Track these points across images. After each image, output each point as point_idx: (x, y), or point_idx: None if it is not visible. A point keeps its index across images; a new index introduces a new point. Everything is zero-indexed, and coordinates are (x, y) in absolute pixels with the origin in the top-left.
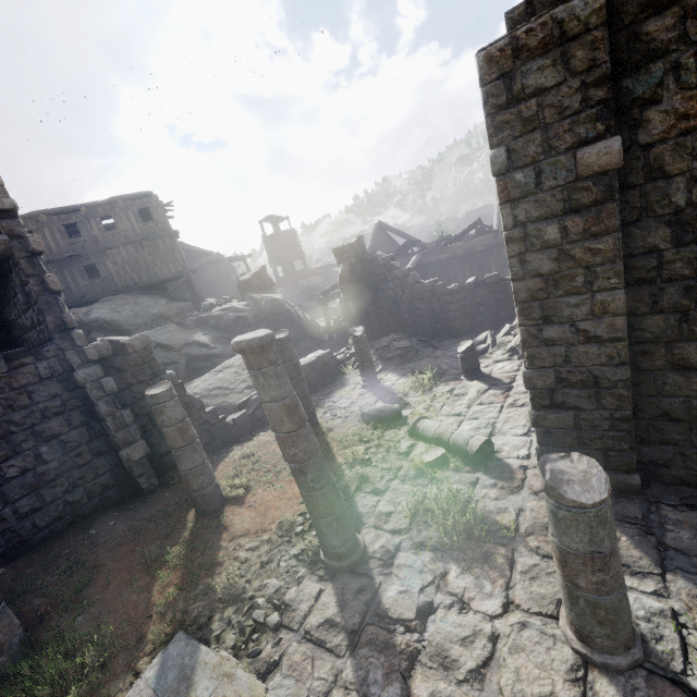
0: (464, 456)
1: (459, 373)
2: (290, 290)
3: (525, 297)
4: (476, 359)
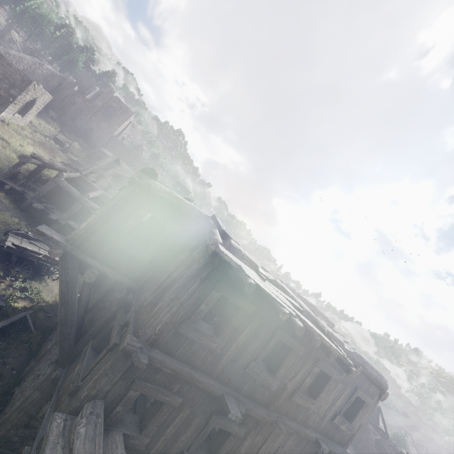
0: None
1: None
2: None
3: None
4: None
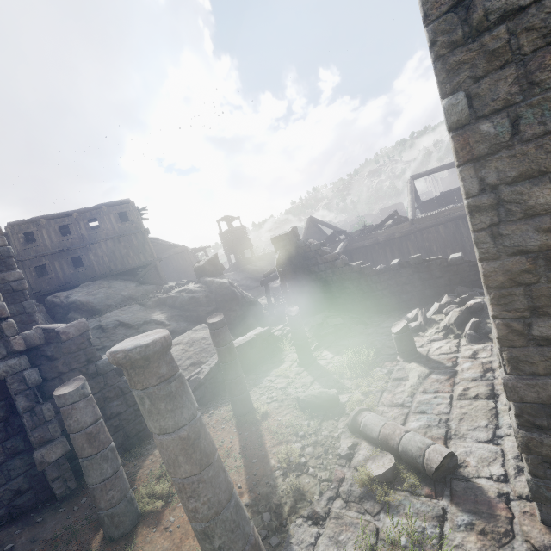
0: (420, 471)
1: (393, 352)
2: (240, 273)
3: (502, 282)
4: (412, 340)
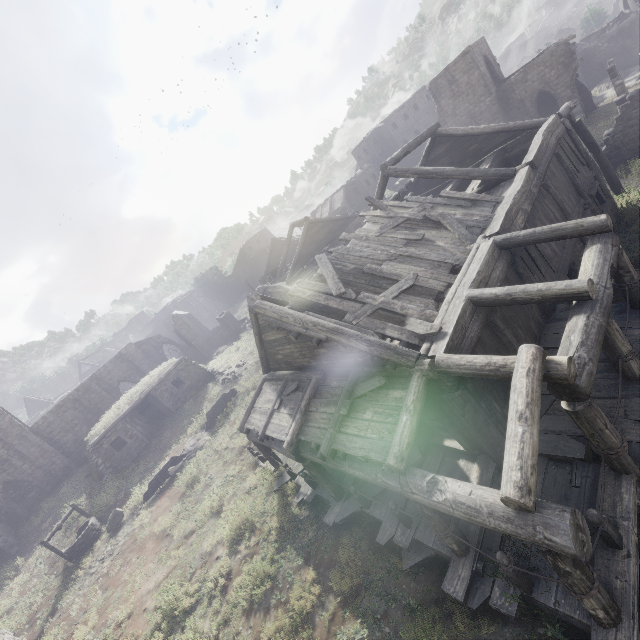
0: None
1: None
2: None
3: None
4: None
